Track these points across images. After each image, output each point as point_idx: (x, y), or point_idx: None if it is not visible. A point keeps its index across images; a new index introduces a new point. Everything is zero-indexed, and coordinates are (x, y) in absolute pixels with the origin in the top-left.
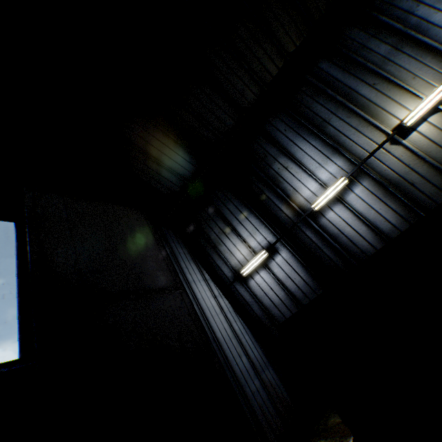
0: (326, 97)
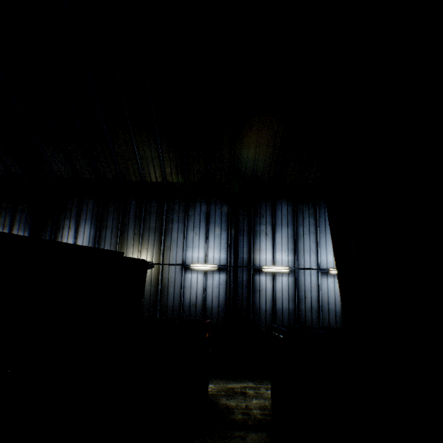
0: (118, 217)
